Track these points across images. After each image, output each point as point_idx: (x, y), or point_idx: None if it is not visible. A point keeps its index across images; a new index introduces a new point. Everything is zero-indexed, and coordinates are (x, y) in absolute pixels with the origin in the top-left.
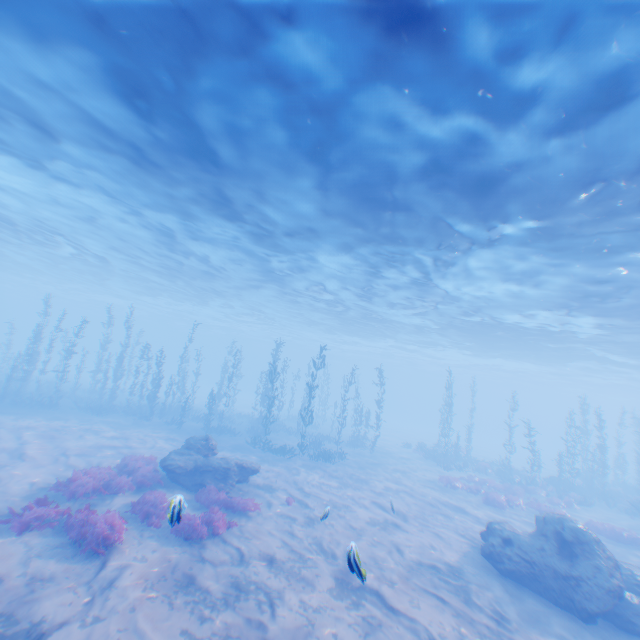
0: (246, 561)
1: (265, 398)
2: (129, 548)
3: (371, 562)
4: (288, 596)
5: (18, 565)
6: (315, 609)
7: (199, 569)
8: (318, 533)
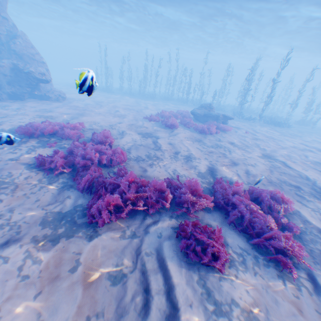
0: (221, 142)
1: (243, 95)
2: (180, 131)
3: (284, 155)
4: (236, 152)
5: (151, 127)
6: (247, 157)
7: (203, 139)
8: (258, 143)
